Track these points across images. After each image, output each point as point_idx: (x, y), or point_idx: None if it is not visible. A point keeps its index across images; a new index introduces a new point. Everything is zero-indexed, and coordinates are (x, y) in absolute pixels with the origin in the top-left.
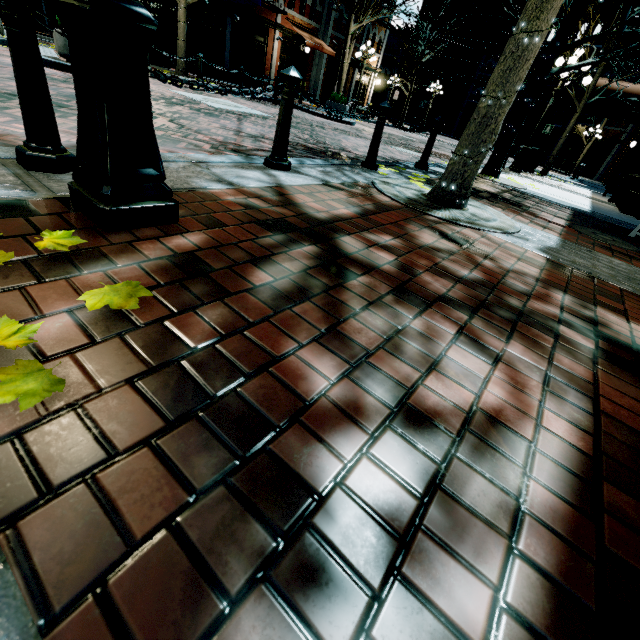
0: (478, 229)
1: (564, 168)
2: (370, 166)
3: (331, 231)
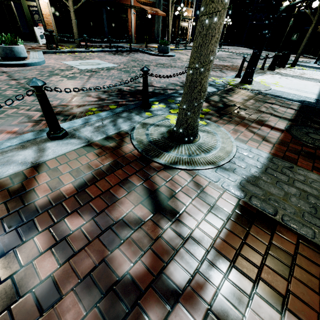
0: (191, 170)
1: (313, 53)
2: (144, 107)
3: (28, 228)
